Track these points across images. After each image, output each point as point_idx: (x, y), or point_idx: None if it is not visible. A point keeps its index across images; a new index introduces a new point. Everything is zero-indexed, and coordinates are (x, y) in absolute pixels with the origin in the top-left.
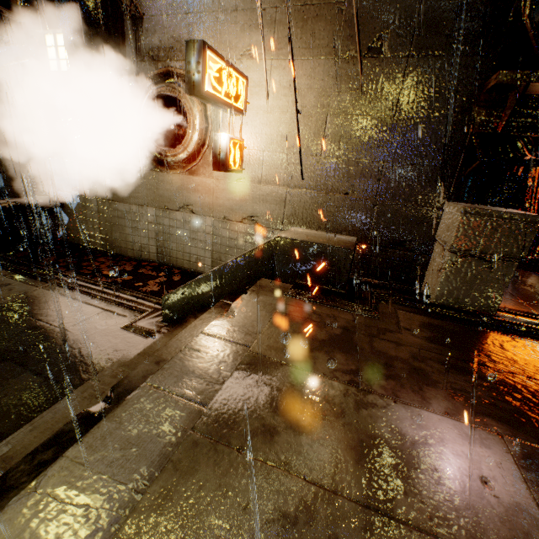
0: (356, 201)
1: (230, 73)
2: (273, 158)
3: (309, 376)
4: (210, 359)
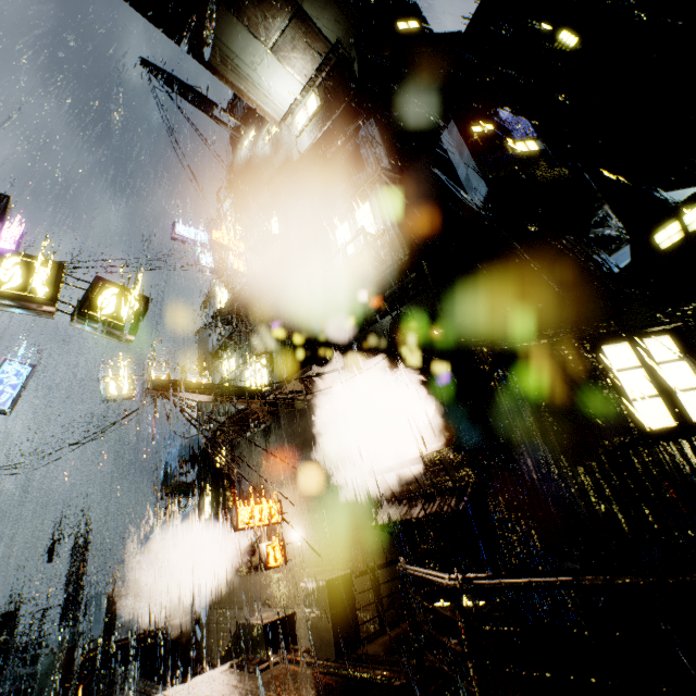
0: (353, 569)
1: (262, 507)
2: (305, 546)
3: None
4: None
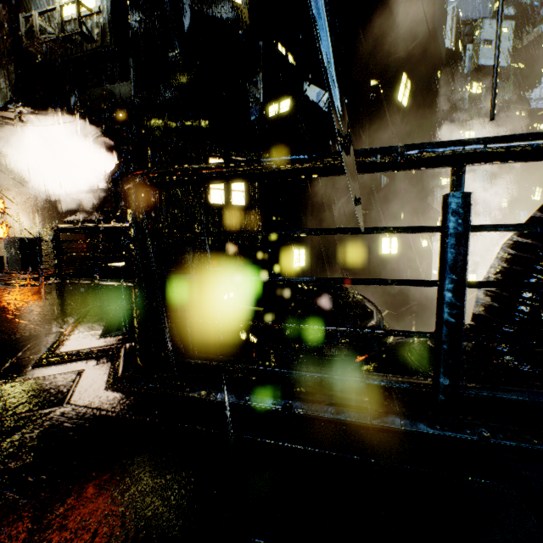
0: None
1: None
2: (24, 231)
3: None
4: None
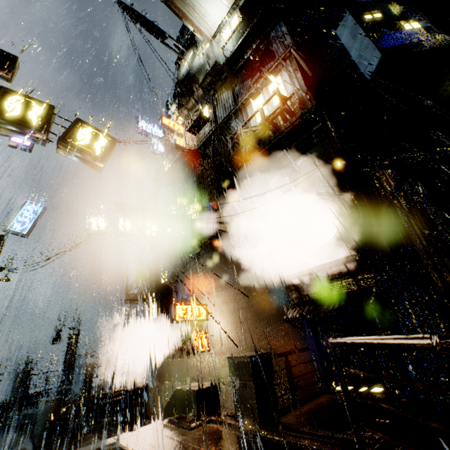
0: None
1: (193, 307)
2: (224, 338)
3: (120, 448)
4: (102, 444)
